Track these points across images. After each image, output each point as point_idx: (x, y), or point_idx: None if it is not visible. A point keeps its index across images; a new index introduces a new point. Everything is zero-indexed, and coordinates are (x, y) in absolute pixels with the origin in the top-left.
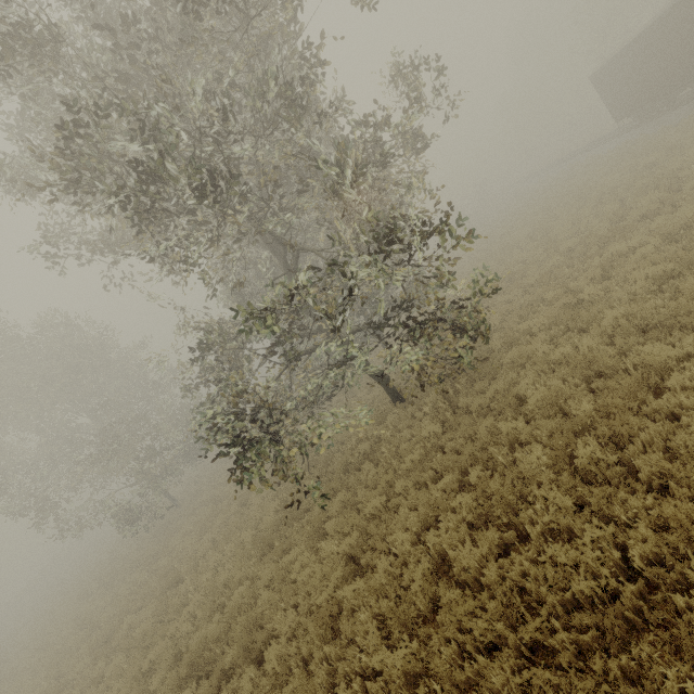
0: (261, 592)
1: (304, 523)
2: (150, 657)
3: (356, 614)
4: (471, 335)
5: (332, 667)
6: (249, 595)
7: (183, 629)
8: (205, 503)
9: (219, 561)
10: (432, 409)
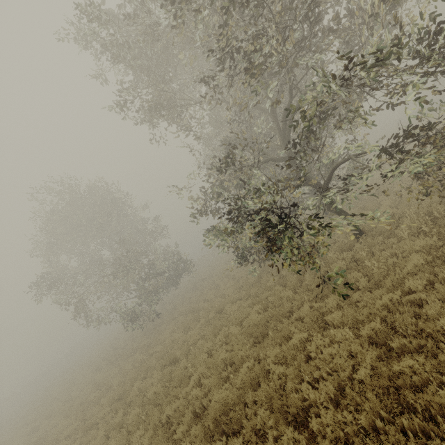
0: (272, 368)
1: (292, 320)
2: (166, 412)
3: (424, 389)
4: (416, 191)
5: (421, 441)
6: (259, 370)
7: (193, 393)
8: (182, 314)
9: (210, 347)
10: (408, 234)
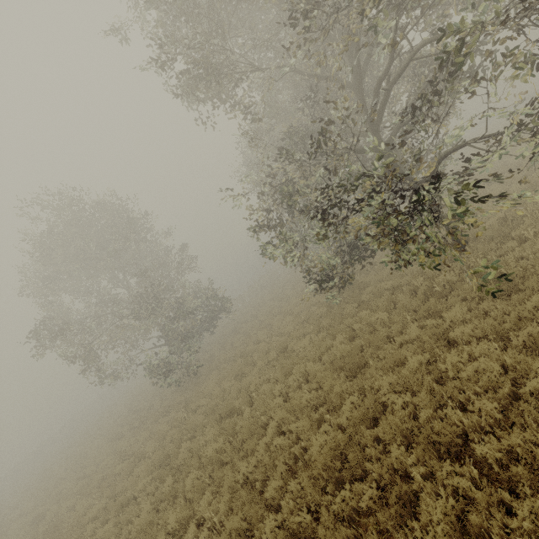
0: (390, 398)
1: (396, 344)
2: (242, 469)
3: None
4: None
5: None
6: (371, 403)
7: (277, 442)
8: (226, 361)
9: (282, 390)
10: (534, 234)
